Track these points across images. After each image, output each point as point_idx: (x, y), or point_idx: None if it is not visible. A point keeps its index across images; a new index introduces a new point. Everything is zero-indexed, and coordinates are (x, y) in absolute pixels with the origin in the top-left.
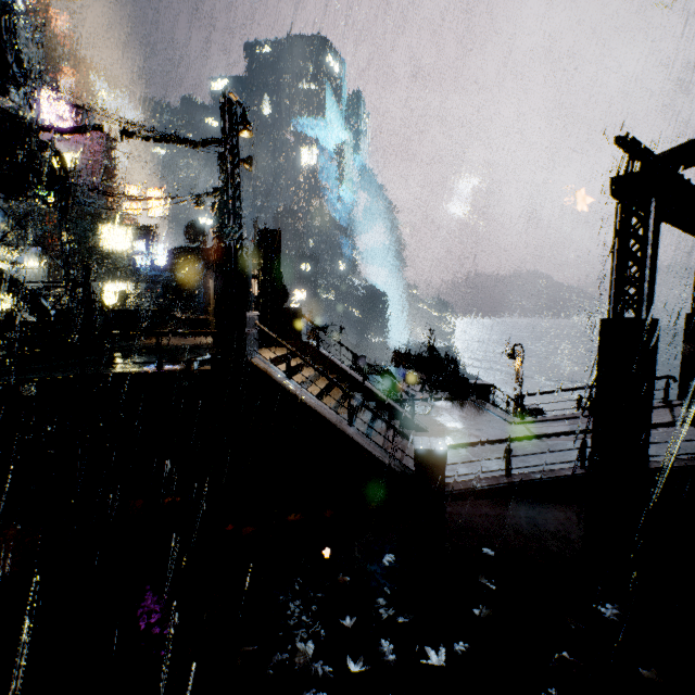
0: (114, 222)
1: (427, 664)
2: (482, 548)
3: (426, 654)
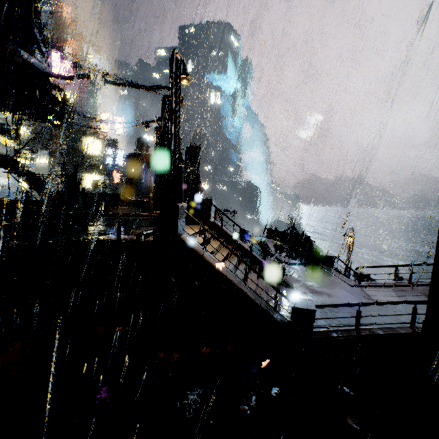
0: (93, 136)
1: None
2: (344, 389)
3: None
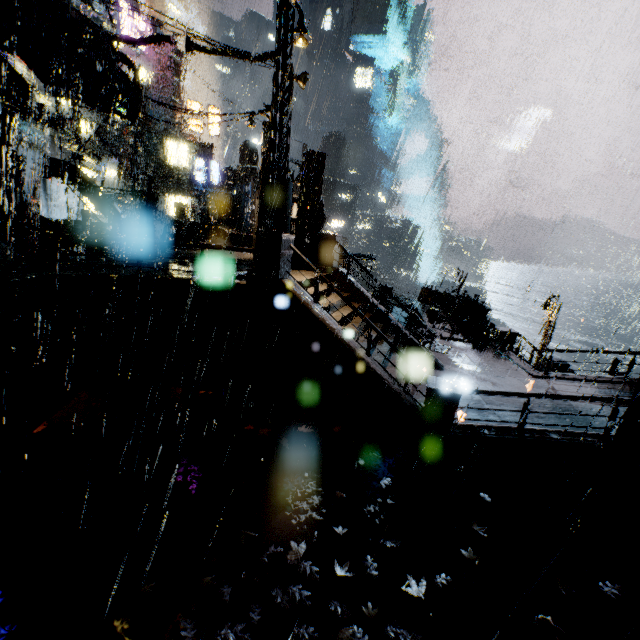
0: (179, 137)
1: (407, 588)
2: (480, 494)
3: (407, 579)
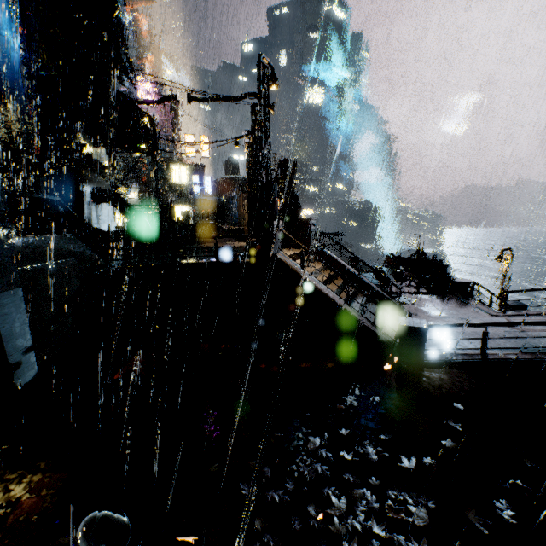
0: (181, 162)
1: (401, 466)
2: (453, 403)
3: (400, 460)
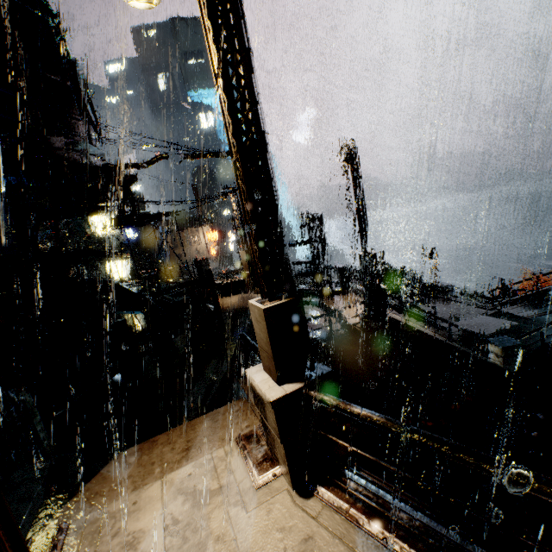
0: (101, 211)
1: None
2: None
3: None
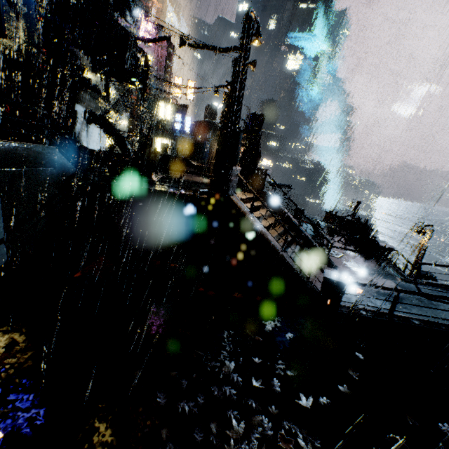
0: (167, 100)
1: (299, 401)
2: (355, 353)
3: (299, 396)
